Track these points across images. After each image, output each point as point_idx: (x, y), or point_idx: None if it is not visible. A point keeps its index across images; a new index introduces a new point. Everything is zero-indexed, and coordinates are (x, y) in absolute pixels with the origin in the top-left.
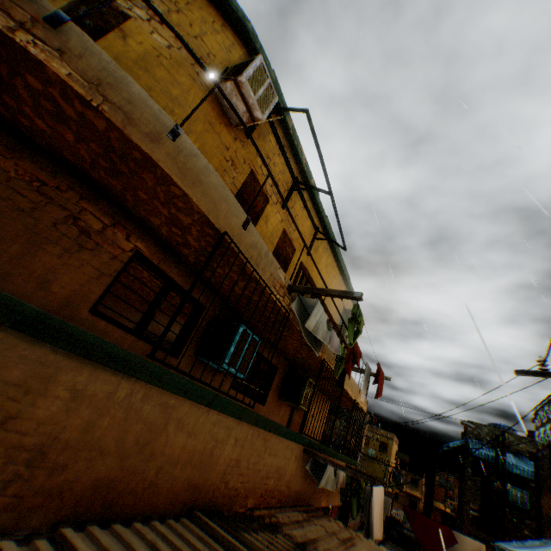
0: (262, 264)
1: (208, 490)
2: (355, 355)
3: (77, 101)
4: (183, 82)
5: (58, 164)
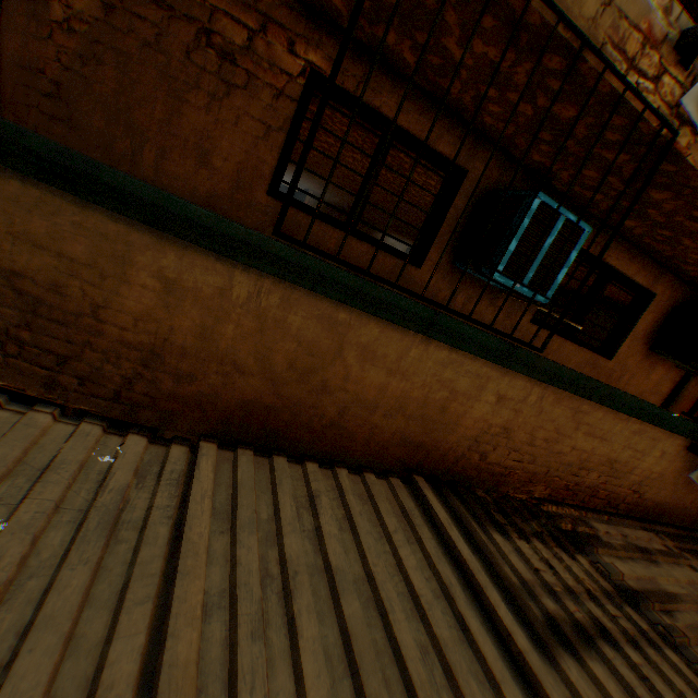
0: None
1: (445, 456)
2: None
3: None
4: None
5: None
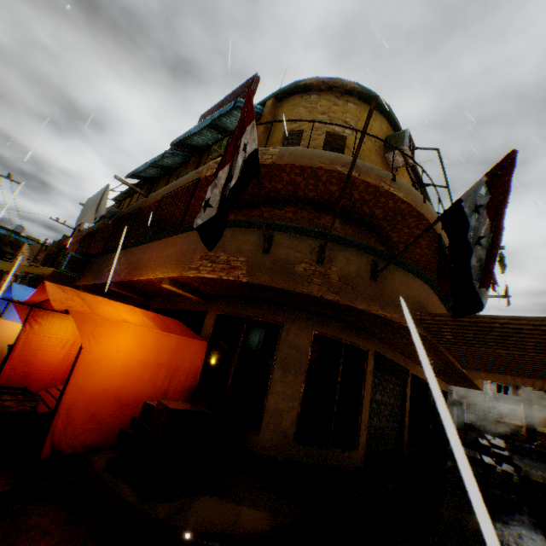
0: (445, 243)
1: None
2: (495, 281)
3: (400, 202)
4: (373, 158)
5: (357, 222)
